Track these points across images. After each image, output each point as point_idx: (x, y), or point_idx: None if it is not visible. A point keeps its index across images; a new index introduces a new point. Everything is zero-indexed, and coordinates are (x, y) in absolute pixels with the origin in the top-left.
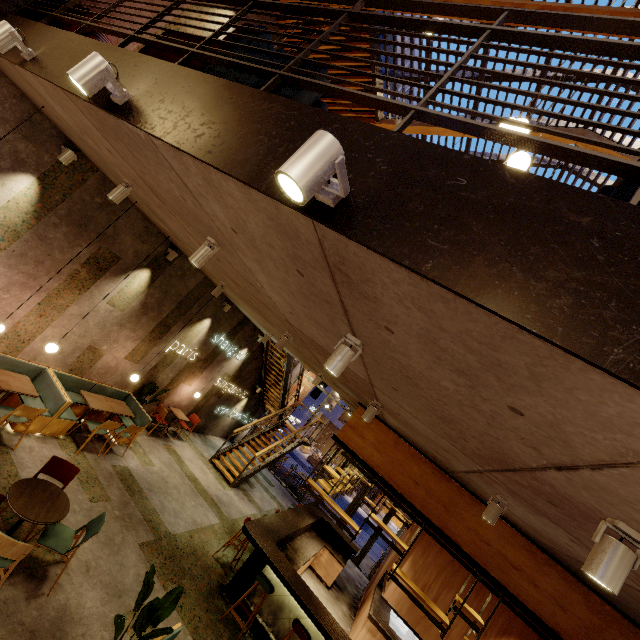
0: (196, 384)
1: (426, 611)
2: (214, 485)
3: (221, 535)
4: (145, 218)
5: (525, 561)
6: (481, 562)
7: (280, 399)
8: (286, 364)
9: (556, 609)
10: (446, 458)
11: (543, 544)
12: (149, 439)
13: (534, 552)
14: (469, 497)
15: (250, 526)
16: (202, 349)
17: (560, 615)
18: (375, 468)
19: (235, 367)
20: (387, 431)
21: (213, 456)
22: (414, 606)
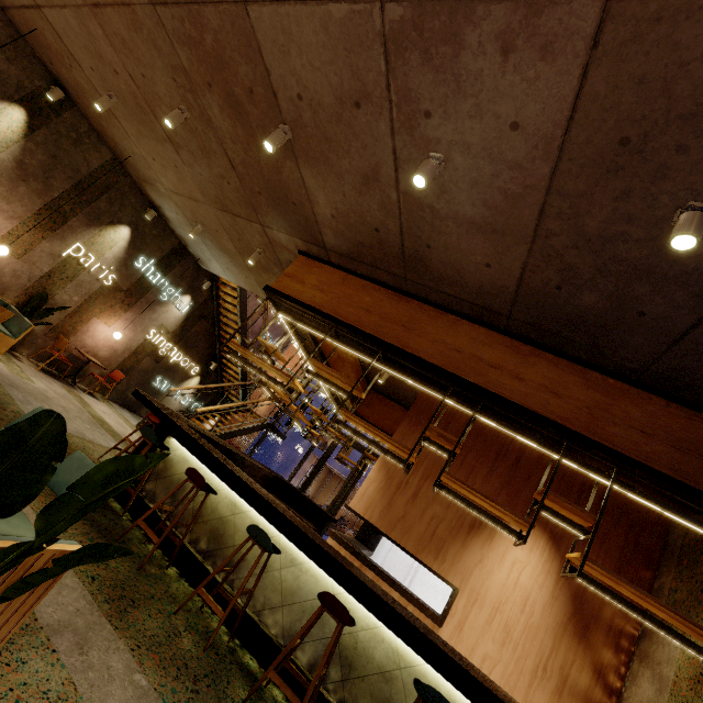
0: (118, 328)
1: (385, 450)
2: (135, 438)
3: None
4: (9, 24)
5: (506, 358)
6: (451, 371)
7: (239, 371)
8: (240, 313)
9: (549, 397)
10: (375, 173)
11: (518, 299)
12: (39, 372)
13: (516, 346)
14: (433, 311)
15: (146, 394)
16: (122, 273)
17: (554, 402)
18: (317, 308)
19: (176, 320)
20: (333, 271)
21: (142, 420)
22: (388, 509)
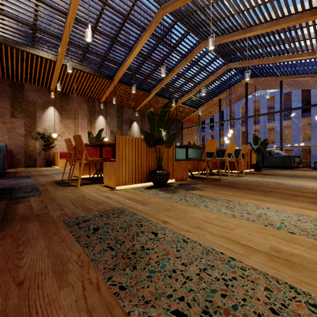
0: None
1: None
2: None
3: None
4: None
5: None
6: None
7: None
8: None
9: None
10: None
11: None
12: None
13: None
14: None
15: None
16: None
17: None
18: None
19: None
20: None
21: None
22: None
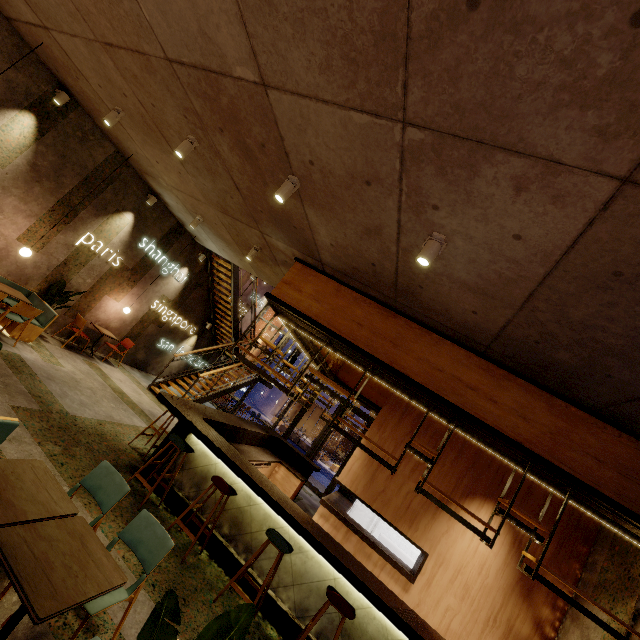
0: (126, 302)
1: (375, 455)
2: (149, 404)
3: (147, 436)
4: (14, 32)
5: (482, 380)
6: (433, 389)
7: (232, 332)
8: (233, 284)
9: (518, 421)
10: (377, 230)
11: (498, 339)
12: (63, 350)
13: (491, 370)
14: (419, 329)
15: (168, 395)
16: (127, 254)
17: (522, 426)
18: (314, 318)
19: (175, 290)
20: (327, 281)
21: (152, 383)
22: (371, 483)
